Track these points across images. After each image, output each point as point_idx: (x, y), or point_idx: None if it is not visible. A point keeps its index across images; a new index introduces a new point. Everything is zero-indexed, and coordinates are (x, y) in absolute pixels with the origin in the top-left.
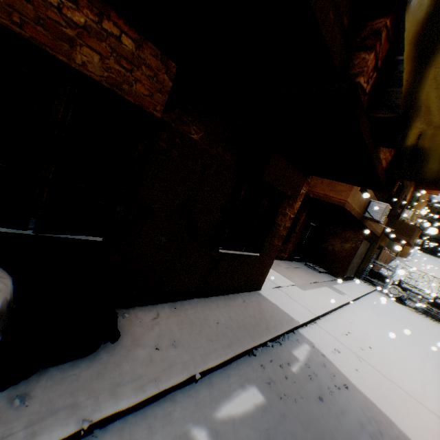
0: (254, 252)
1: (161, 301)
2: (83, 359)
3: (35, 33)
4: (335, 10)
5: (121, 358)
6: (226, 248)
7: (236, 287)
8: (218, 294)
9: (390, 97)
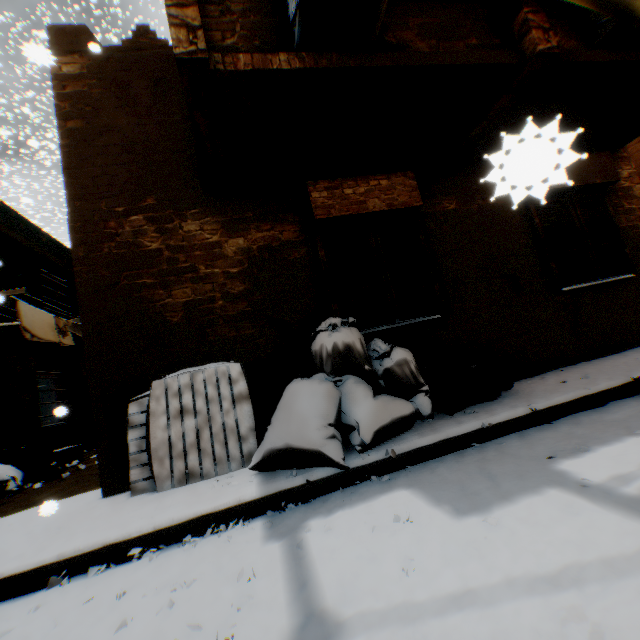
0: (618, 275)
1: (537, 372)
2: (494, 400)
3: (352, 210)
4: (483, 49)
5: (528, 392)
6: (569, 284)
7: (639, 334)
8: (613, 350)
9: (597, 19)
